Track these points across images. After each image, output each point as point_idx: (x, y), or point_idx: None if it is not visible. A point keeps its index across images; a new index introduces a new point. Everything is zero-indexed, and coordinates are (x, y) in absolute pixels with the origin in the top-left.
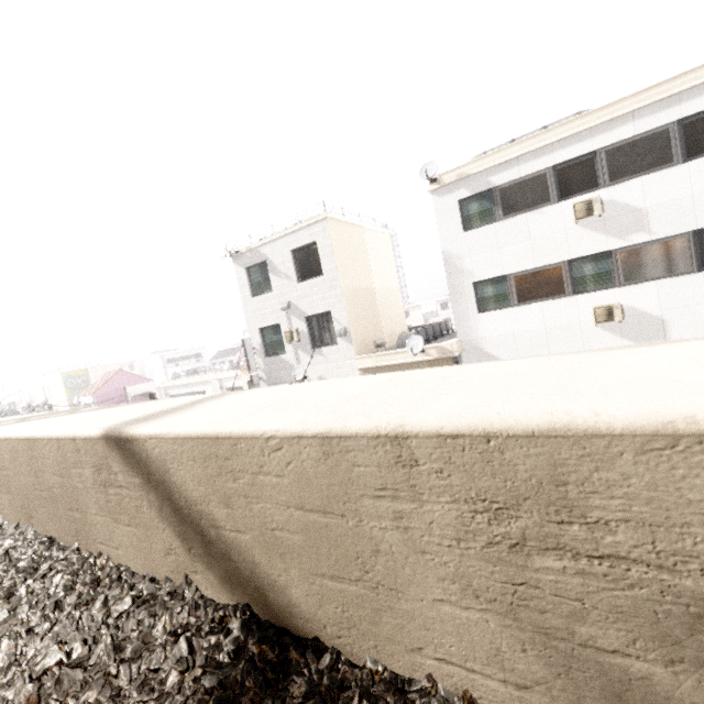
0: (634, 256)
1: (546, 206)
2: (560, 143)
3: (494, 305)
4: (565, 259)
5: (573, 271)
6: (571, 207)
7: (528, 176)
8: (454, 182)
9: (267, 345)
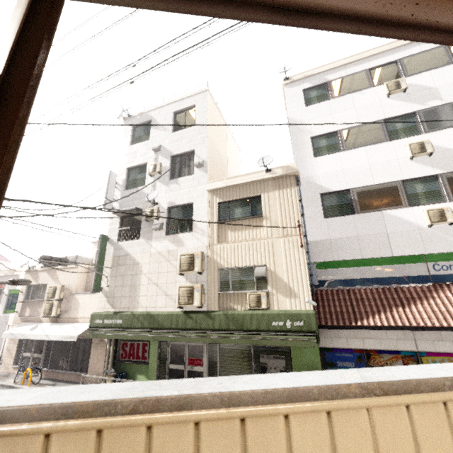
0: (432, 114)
1: (365, 89)
2: (373, 57)
3: (327, 152)
4: (382, 118)
5: (388, 126)
6: (385, 85)
7: (352, 74)
8: (301, 79)
9: (130, 182)
